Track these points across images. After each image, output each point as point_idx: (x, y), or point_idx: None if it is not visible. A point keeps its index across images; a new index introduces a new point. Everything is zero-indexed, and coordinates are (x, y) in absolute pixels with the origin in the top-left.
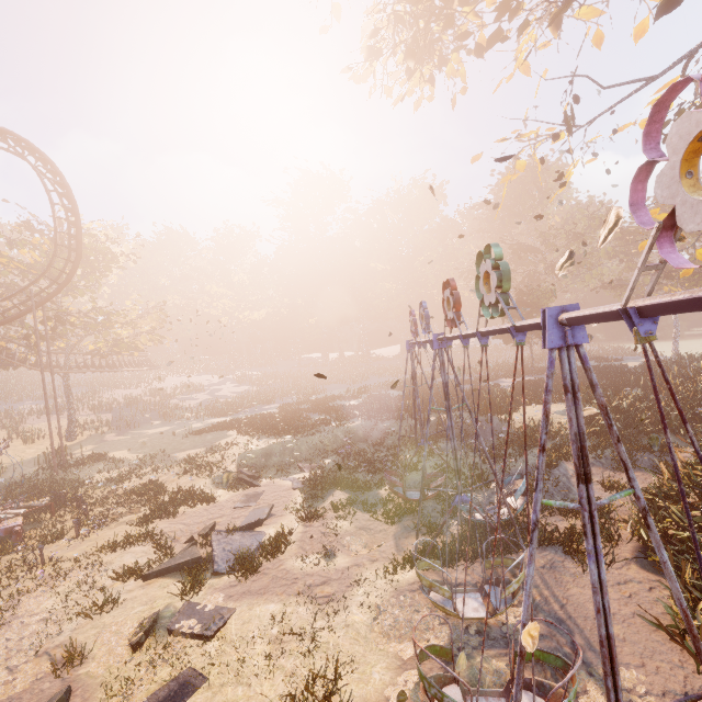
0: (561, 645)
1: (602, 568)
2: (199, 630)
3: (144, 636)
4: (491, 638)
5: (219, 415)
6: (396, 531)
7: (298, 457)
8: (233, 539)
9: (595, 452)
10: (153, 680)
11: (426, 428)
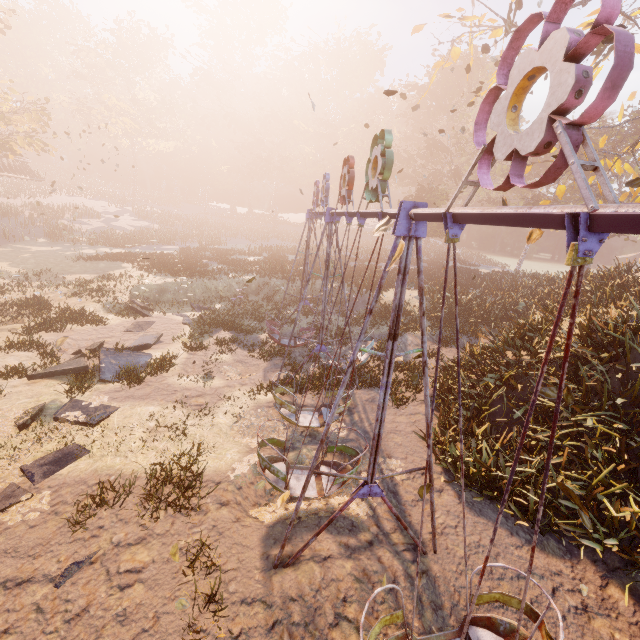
0: (361, 445)
1: (387, 395)
2: (83, 419)
3: (30, 420)
4: (317, 440)
5: (115, 245)
6: (267, 366)
7: (192, 298)
8: (120, 356)
9: (431, 330)
10: (39, 450)
11: (311, 292)
